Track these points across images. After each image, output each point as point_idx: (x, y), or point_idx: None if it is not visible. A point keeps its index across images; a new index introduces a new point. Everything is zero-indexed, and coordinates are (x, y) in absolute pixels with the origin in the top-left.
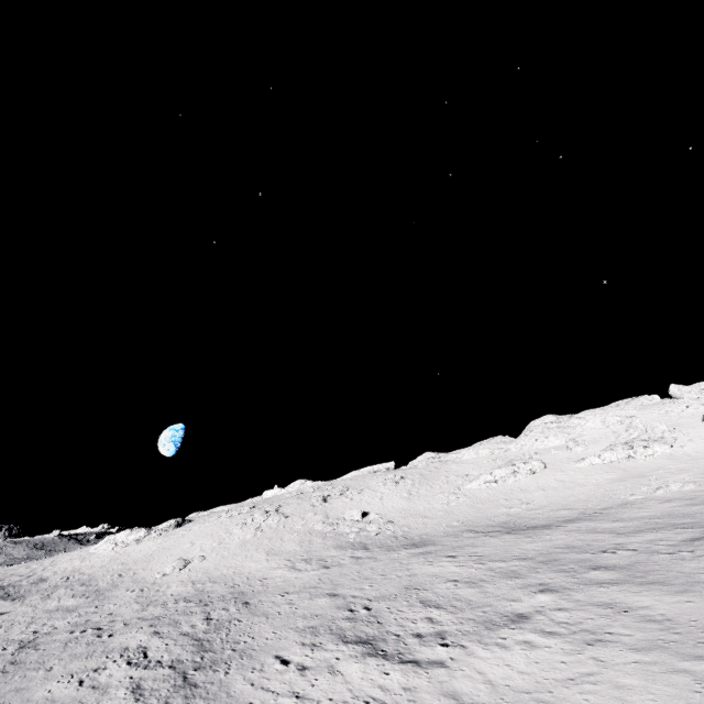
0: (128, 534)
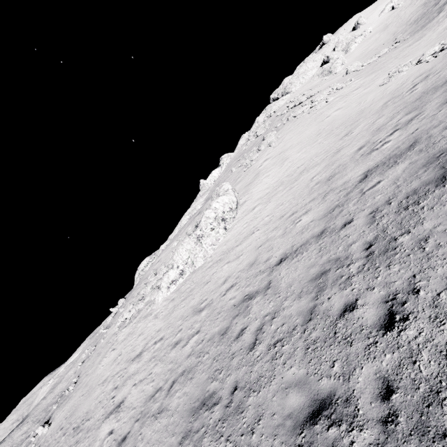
0: (226, 197)
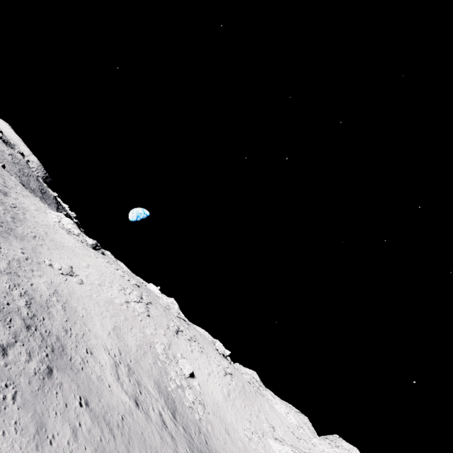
0: (70, 223)
